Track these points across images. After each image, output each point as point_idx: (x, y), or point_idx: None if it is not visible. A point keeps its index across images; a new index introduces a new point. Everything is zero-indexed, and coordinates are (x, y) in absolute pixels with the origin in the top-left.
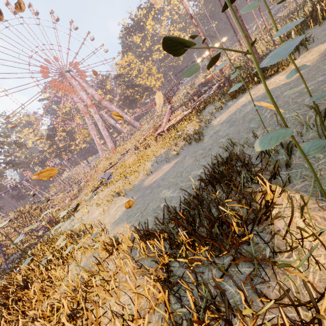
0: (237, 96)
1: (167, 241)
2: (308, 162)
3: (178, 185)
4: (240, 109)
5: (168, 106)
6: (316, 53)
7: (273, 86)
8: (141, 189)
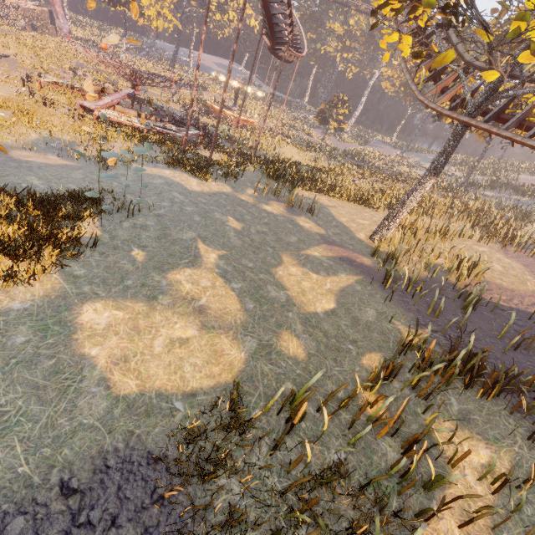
0: (170, 166)
1: (15, 203)
2: (101, 210)
3: (50, 183)
4: (156, 177)
5: (130, 88)
6: (219, 189)
7: (184, 184)
8: (4, 156)
